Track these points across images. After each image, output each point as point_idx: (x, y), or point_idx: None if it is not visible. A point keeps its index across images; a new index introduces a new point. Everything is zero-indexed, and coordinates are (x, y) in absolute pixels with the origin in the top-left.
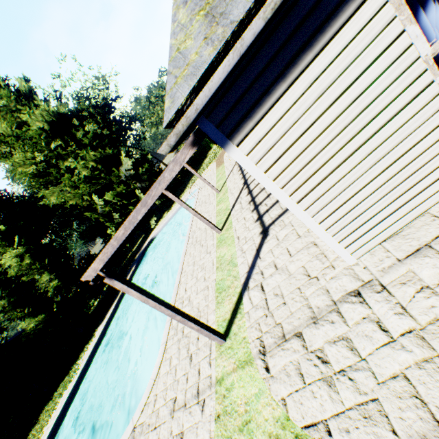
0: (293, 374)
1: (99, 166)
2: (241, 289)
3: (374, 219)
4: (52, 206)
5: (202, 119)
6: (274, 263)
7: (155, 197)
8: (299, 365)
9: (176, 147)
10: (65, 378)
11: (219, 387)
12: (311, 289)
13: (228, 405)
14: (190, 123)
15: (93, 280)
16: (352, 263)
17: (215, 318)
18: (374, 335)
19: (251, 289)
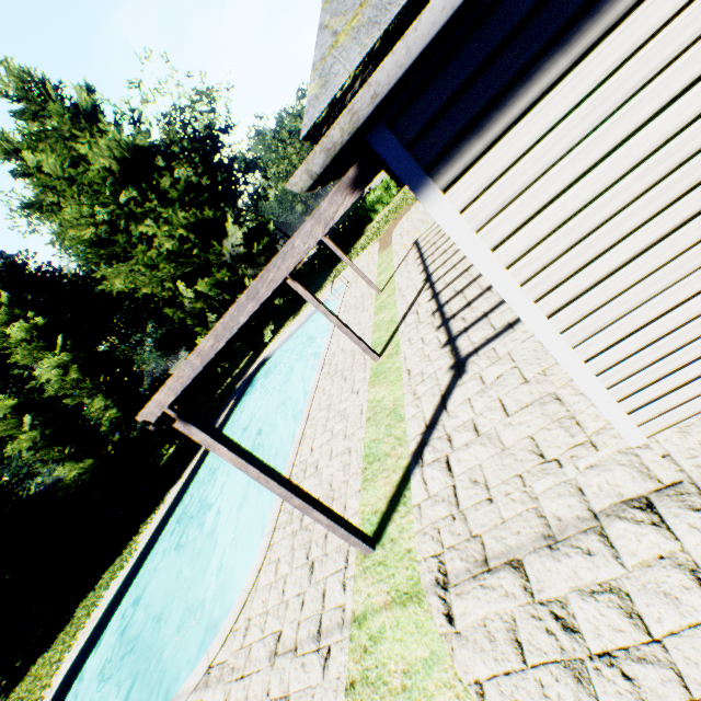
0: (502, 640)
1: (192, 236)
2: (409, 463)
3: (700, 362)
4: (117, 295)
5: (380, 128)
6: (473, 424)
7: (273, 285)
8: (514, 625)
9: (323, 180)
10: (116, 561)
11: (358, 630)
12: (545, 482)
13: (370, 668)
14: (357, 126)
15: (155, 423)
16: (636, 443)
17: (358, 506)
18: (685, 596)
19: (427, 465)
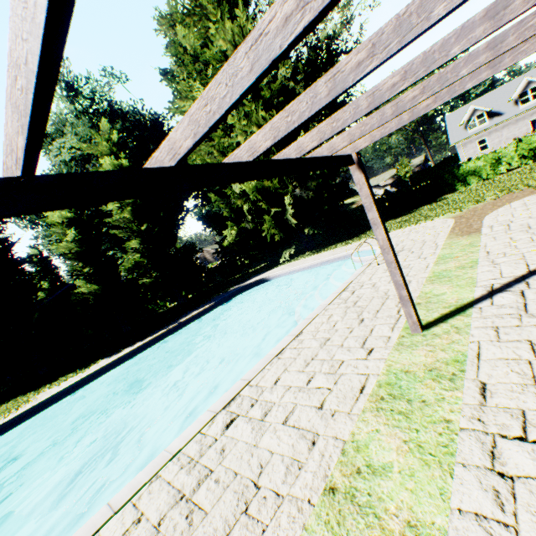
0: None
1: None
2: None
3: None
4: None
5: None
6: None
7: None
8: None
9: None
10: (25, 395)
11: None
12: None
13: None
14: None
15: None
16: None
17: None
18: None
19: None
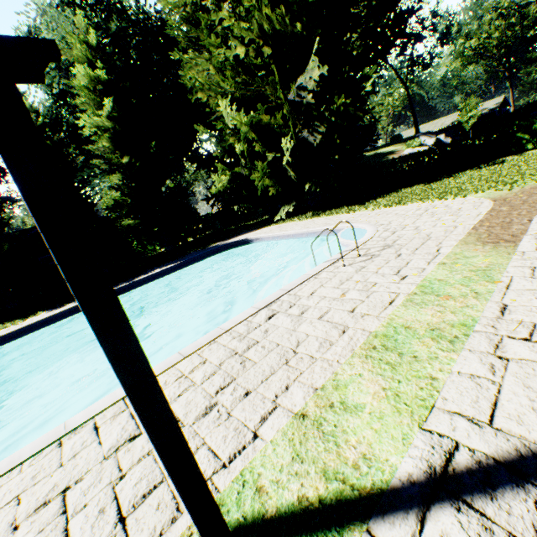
0: None
1: (267, 50)
2: None
3: None
4: None
5: None
6: None
7: None
8: None
9: None
10: None
11: None
12: None
13: None
14: None
15: None
16: None
17: None
18: None
19: None
